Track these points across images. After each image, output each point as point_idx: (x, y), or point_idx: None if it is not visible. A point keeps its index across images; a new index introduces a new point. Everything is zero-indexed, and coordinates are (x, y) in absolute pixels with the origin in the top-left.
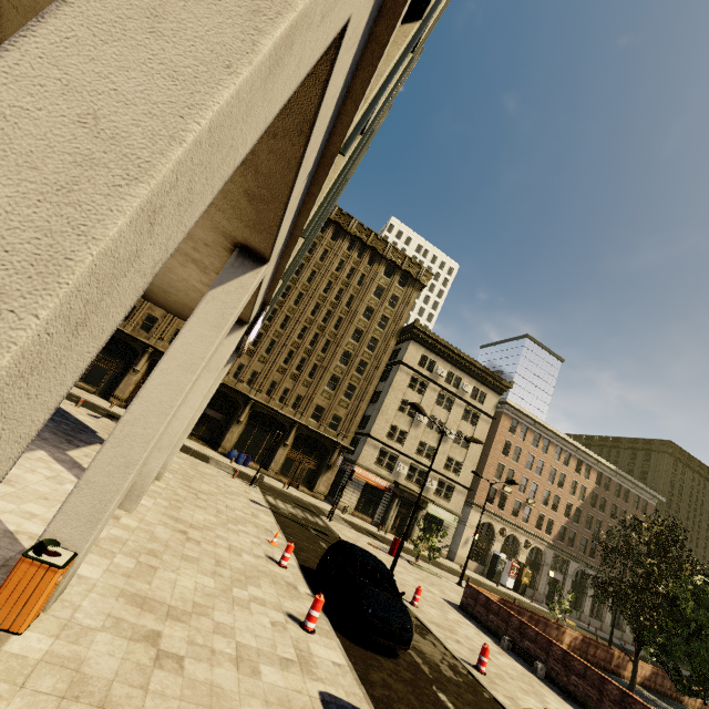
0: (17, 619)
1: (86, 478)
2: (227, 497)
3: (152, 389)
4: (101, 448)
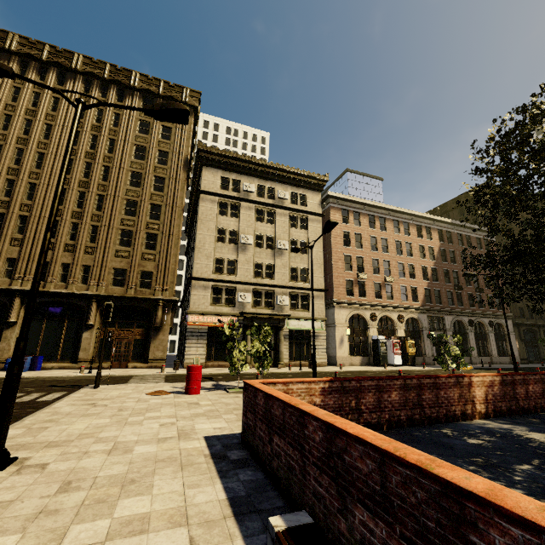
0: None
1: None
2: None
3: None
4: None
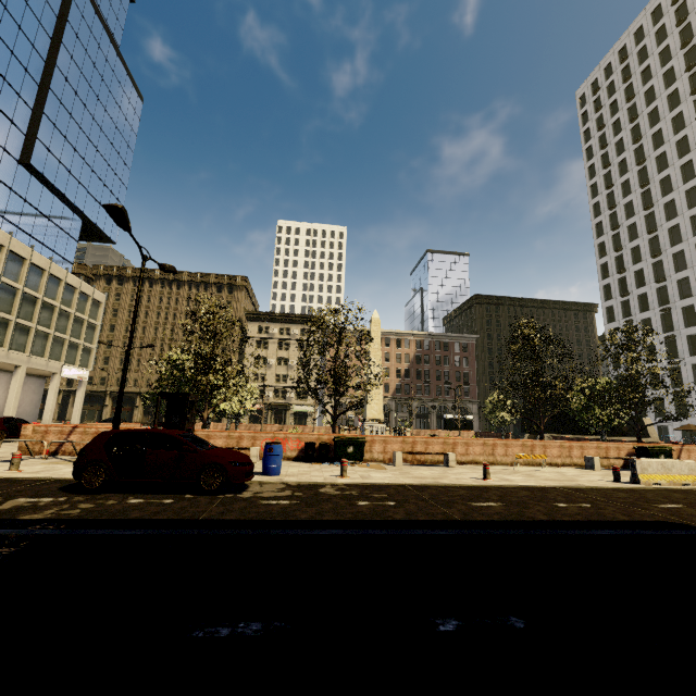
0: None
1: (5, 412)
2: None
3: (10, 396)
4: (6, 407)
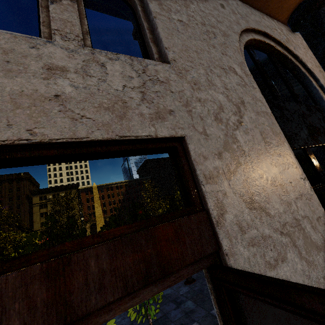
0: None
1: None
2: None
3: None
4: None
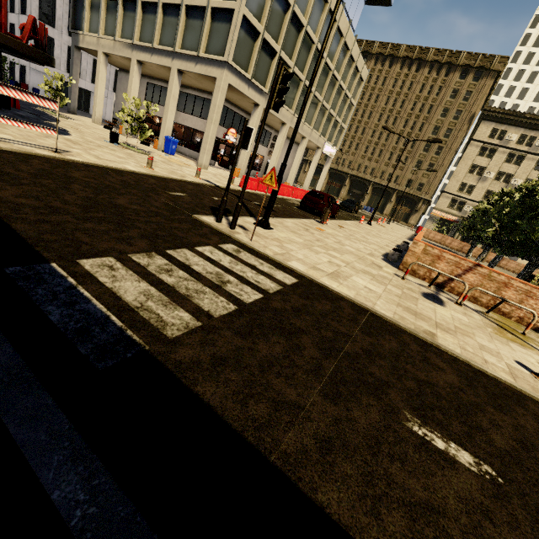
0: None
1: (289, 175)
2: None
3: (294, 163)
4: (290, 171)
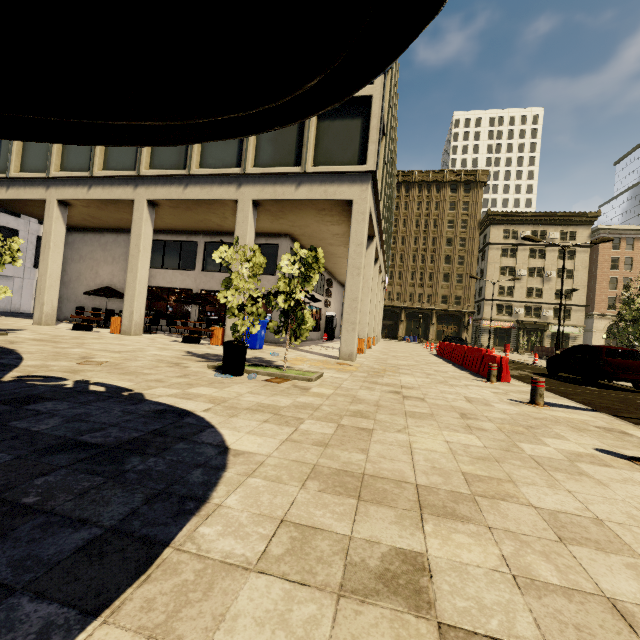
0: (373, 344)
1: None
2: (406, 344)
3: None
4: None
